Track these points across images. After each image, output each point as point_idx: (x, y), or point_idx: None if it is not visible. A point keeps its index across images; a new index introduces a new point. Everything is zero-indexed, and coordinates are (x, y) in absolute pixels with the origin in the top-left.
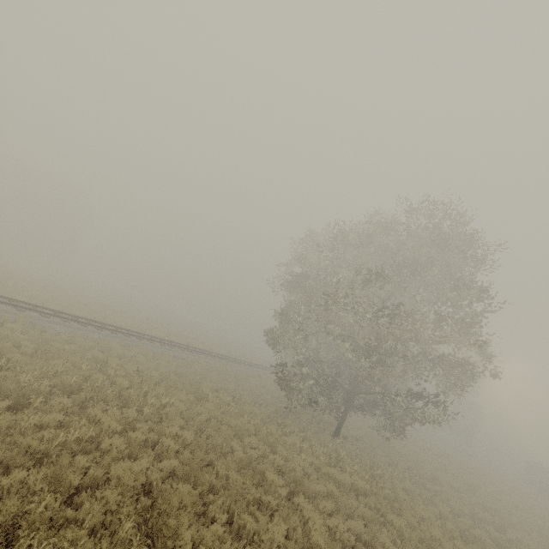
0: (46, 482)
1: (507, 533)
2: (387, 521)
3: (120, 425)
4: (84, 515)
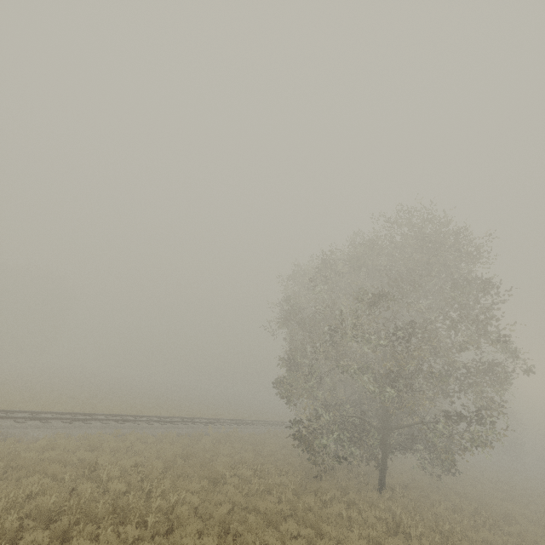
0: None
1: None
2: None
3: None
4: None
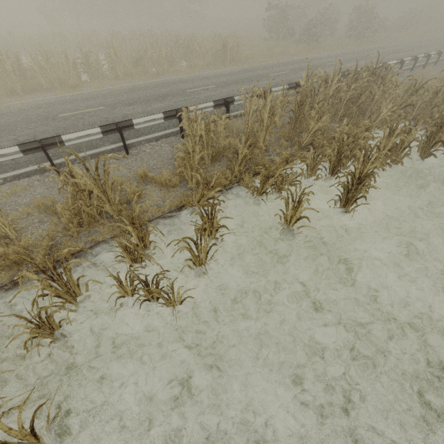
0: None
1: None
2: None
3: None
4: None
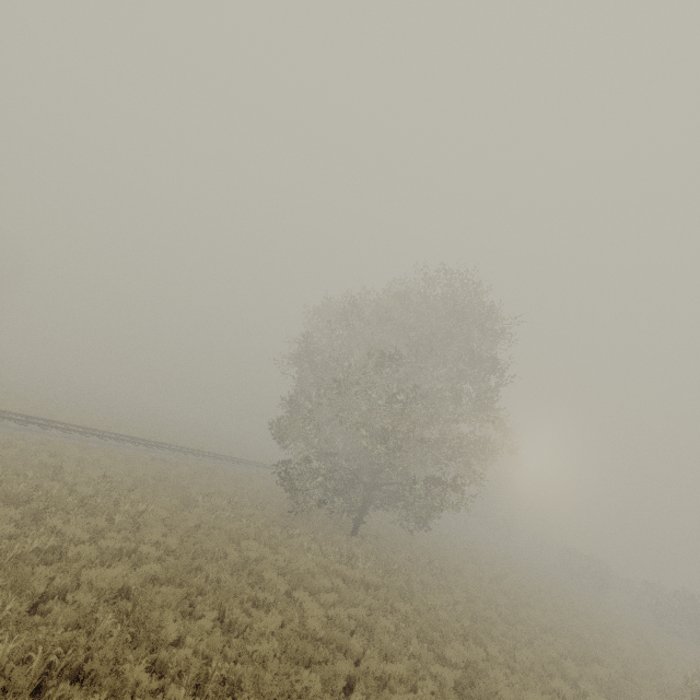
0: (4, 593)
1: (520, 613)
2: (395, 610)
3: (87, 534)
4: (54, 618)
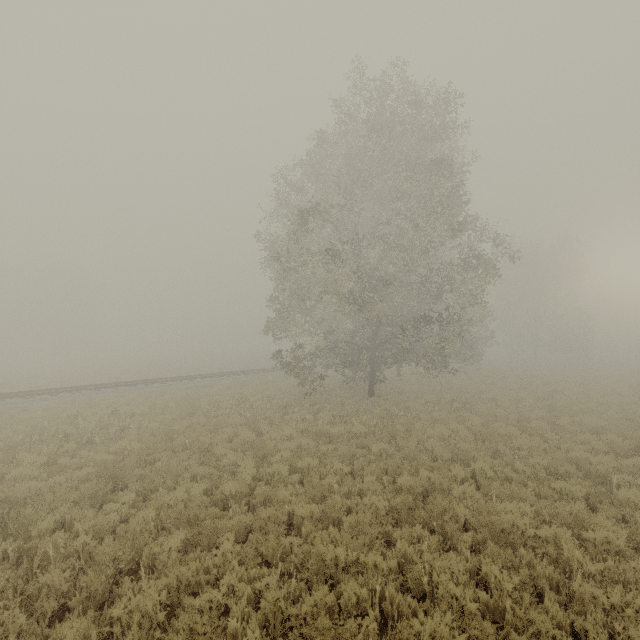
0: None
1: (558, 421)
2: (374, 452)
3: (51, 458)
4: None
